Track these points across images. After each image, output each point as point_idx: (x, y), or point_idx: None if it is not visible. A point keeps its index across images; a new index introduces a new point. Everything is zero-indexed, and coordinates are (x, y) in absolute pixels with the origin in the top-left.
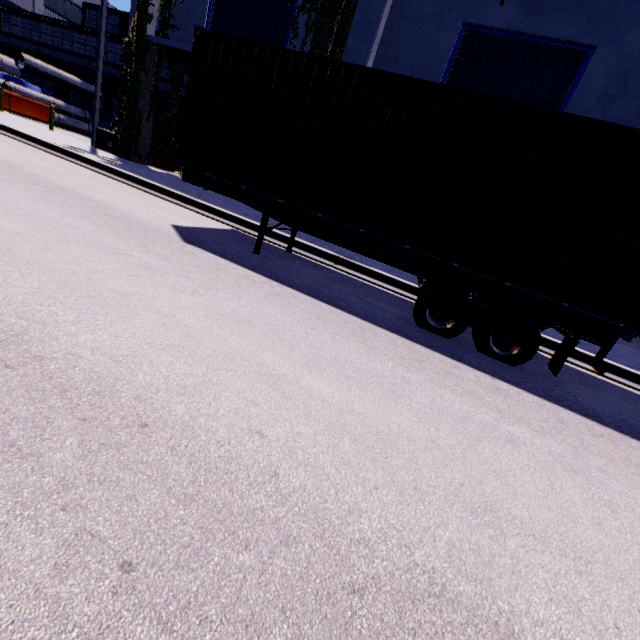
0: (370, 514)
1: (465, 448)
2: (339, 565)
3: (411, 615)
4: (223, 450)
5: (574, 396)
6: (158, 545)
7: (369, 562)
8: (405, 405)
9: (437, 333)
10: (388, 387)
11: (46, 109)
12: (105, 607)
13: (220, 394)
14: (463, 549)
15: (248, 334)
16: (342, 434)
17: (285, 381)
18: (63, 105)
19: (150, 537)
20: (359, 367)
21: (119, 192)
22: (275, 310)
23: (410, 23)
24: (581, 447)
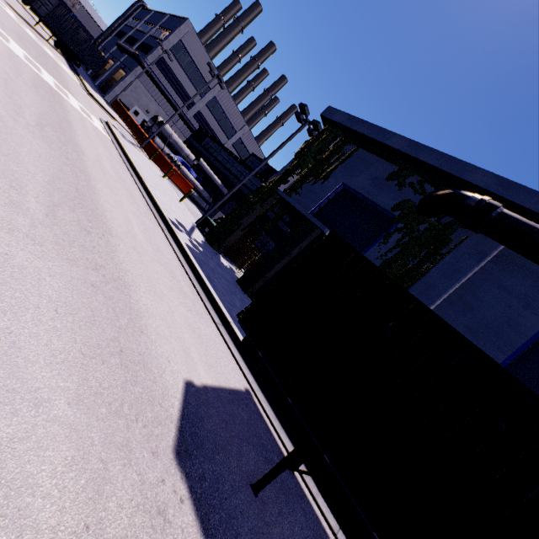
0: None
1: None
2: None
3: None
4: None
5: None
6: None
7: None
8: None
9: None
10: None
11: (190, 187)
12: None
13: None
14: None
15: None
16: None
17: None
18: (201, 189)
19: None
20: None
21: (173, 292)
22: None
23: (496, 288)
24: None
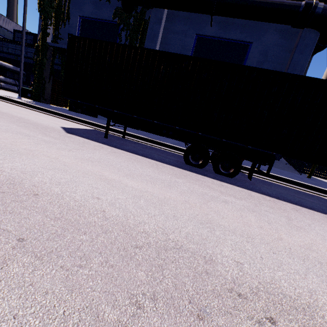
0: (150, 224)
1: (201, 203)
2: (131, 239)
3: (164, 254)
4: (77, 203)
5: (259, 188)
6: (38, 233)
7: (146, 238)
8: (174, 189)
9: (195, 166)
10: (167, 184)
11: None
12: (8, 252)
13: (78, 185)
14: (193, 234)
15: (97, 165)
16: (140, 198)
17: (114, 181)
18: (3, 78)
19: (35, 230)
20: (153, 177)
21: (33, 114)
22: (112, 157)
23: (173, 34)
24: (258, 204)
